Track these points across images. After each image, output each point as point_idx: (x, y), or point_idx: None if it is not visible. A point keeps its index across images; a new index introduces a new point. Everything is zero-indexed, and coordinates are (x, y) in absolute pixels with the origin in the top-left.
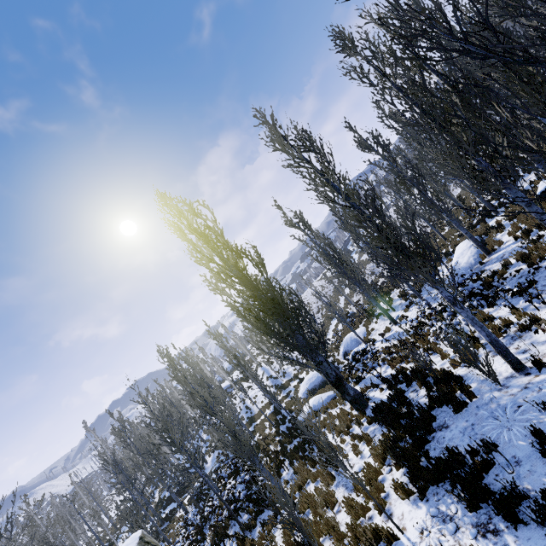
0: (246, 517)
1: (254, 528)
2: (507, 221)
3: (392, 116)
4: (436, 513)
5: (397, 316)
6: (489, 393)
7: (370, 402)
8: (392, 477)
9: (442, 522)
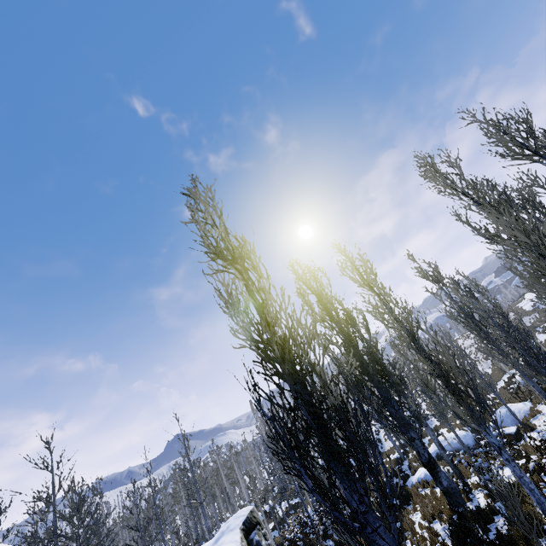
0: (332, 543)
1: None
2: None
3: None
4: None
5: None
6: None
7: (470, 503)
8: None
9: None
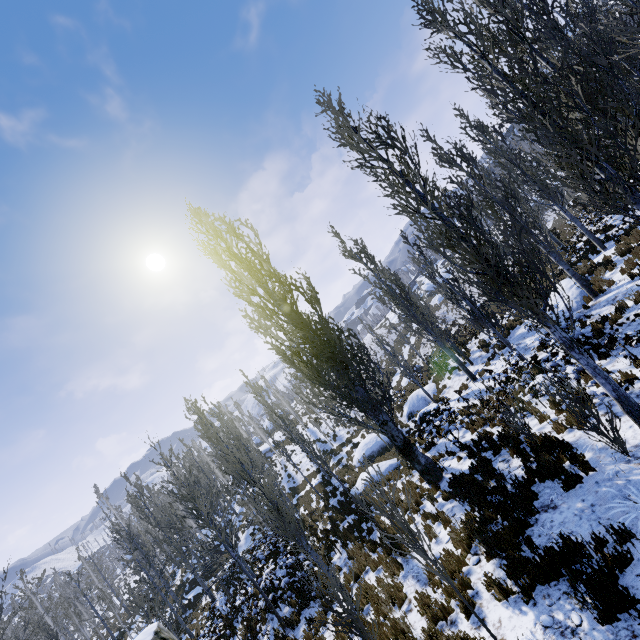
0: (288, 610)
1: (297, 625)
2: (618, 257)
3: (478, 126)
4: (550, 622)
5: (477, 371)
6: (612, 466)
7: (445, 473)
8: (480, 569)
9: (560, 636)
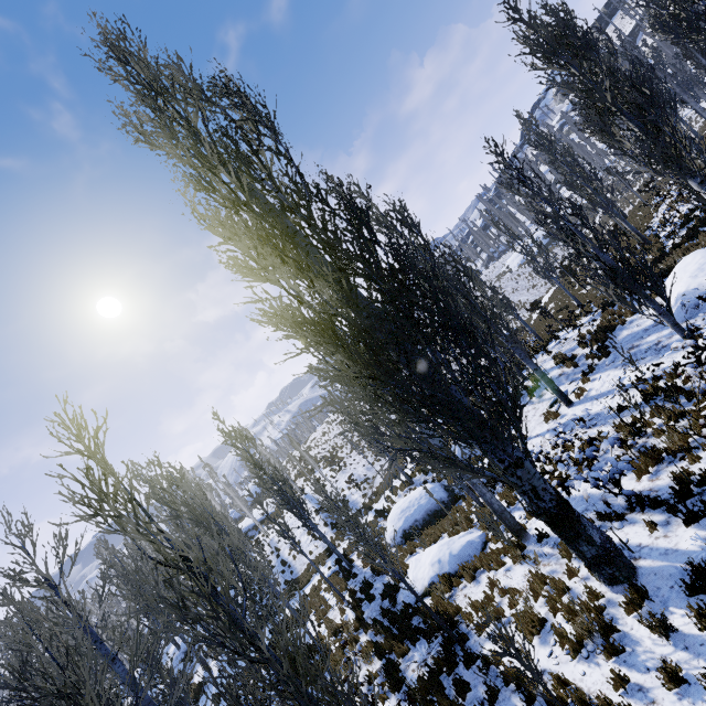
0: None
1: None
2: None
3: None
4: None
5: (566, 393)
6: None
7: (629, 557)
8: None
9: None
